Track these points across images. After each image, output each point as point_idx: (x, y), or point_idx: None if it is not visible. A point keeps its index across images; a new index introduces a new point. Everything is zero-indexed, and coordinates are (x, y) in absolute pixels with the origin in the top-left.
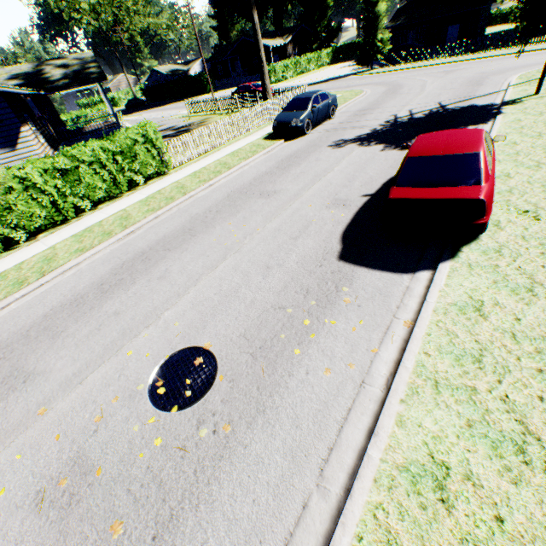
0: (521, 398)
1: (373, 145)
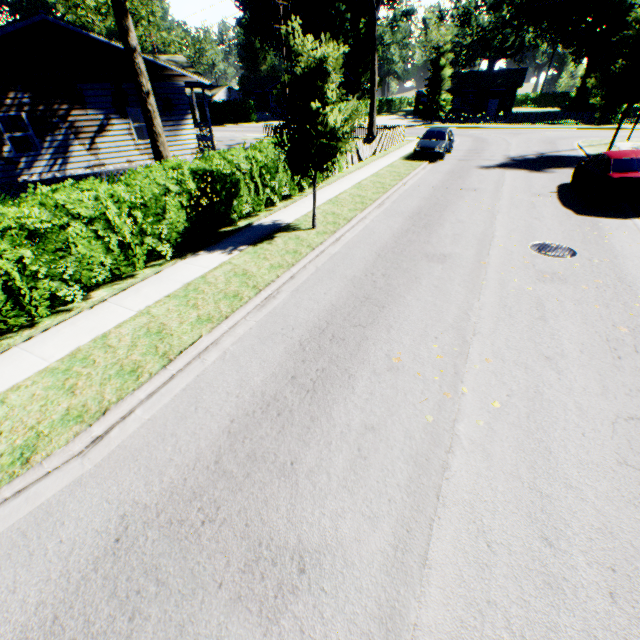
0: None
1: (516, 170)
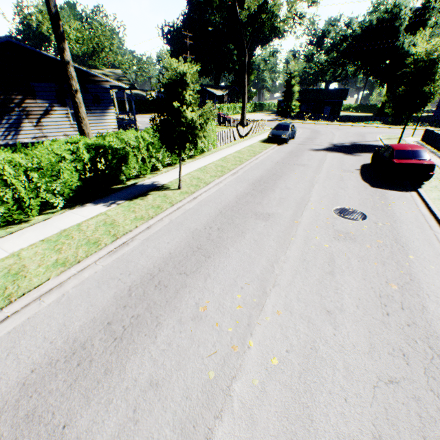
0: None
1: (335, 153)
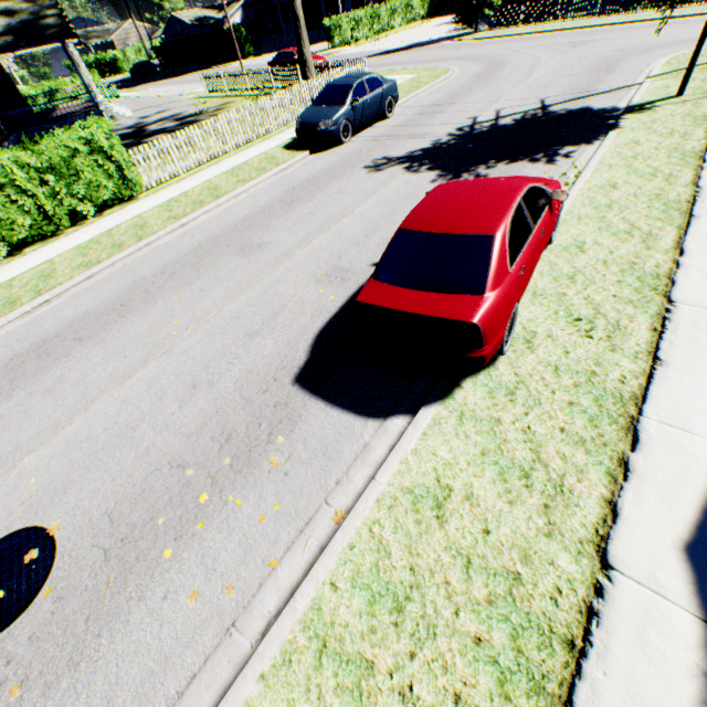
0: (430, 695)
1: (424, 171)
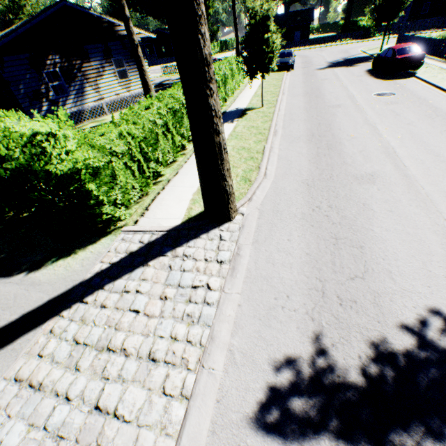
0: None
1: (338, 68)
